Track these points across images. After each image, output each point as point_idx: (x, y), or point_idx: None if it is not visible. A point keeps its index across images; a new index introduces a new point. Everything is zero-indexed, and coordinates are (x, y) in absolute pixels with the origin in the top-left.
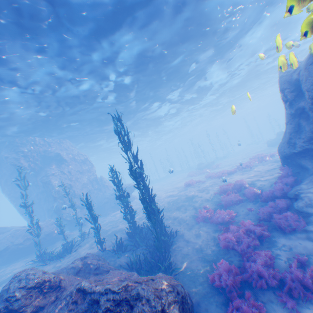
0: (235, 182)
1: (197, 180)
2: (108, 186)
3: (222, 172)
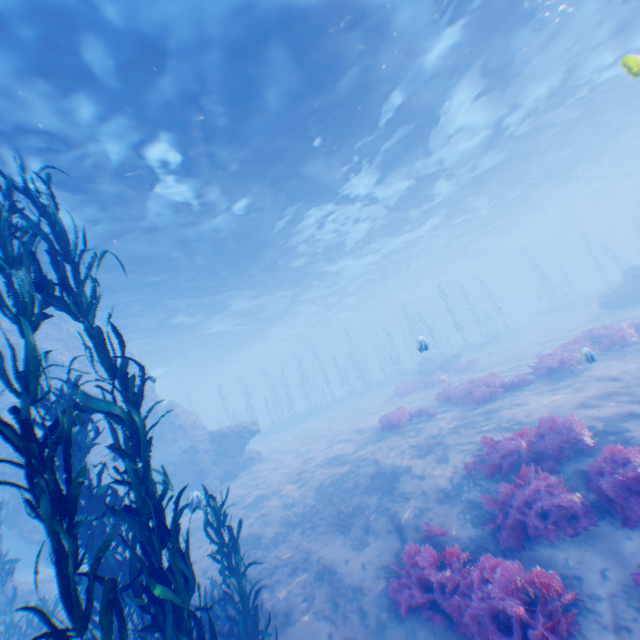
0: (544, 425)
1: (415, 410)
2: (188, 428)
3: (488, 386)
